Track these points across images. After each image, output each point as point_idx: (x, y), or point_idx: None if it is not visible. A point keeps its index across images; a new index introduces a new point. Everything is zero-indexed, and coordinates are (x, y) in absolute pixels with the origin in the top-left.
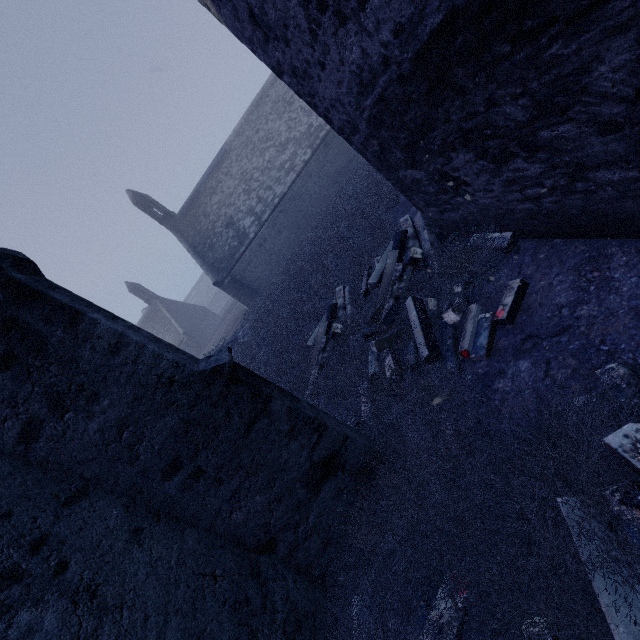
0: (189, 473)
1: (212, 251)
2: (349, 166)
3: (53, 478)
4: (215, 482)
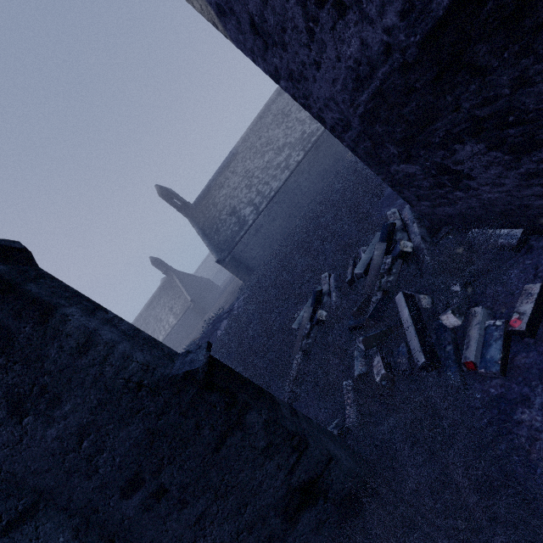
0: (150, 491)
1: (217, 234)
2: (336, 165)
3: (1, 492)
4: (178, 504)
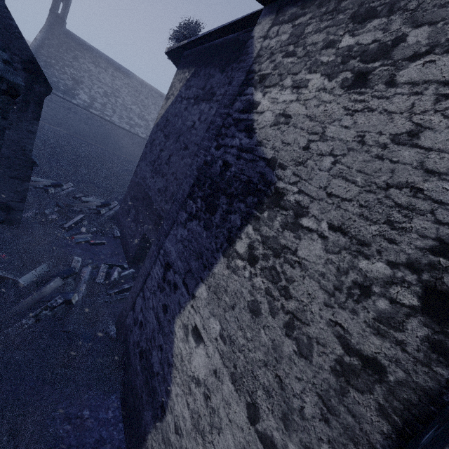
0: None
1: (46, 65)
2: None
3: None
4: None
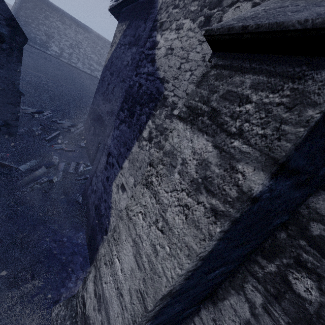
0: None
1: (25, 24)
2: None
3: None
4: None
